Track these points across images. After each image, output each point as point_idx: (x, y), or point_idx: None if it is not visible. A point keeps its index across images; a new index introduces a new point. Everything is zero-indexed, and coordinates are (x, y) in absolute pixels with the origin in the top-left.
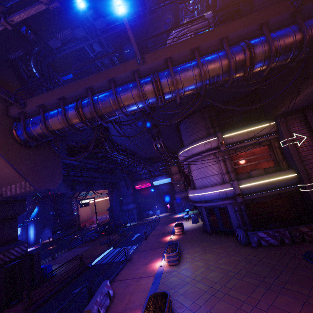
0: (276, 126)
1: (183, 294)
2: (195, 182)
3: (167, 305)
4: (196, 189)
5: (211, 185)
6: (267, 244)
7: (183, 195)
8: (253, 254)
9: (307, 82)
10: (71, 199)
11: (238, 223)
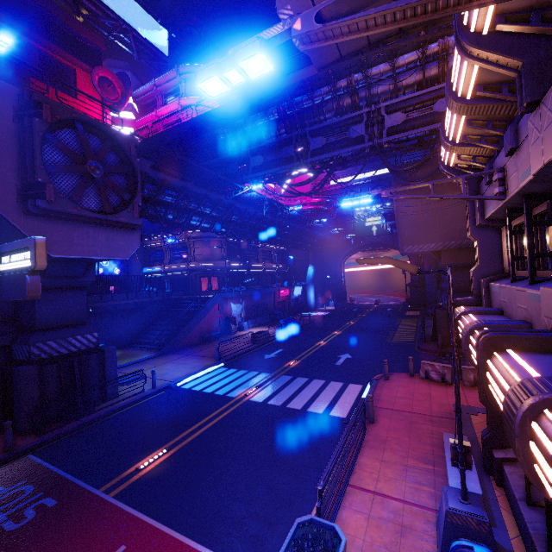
0: None
1: None
2: None
3: None
4: None
5: None
6: None
7: None
8: None
9: None
10: (341, 262)
11: None
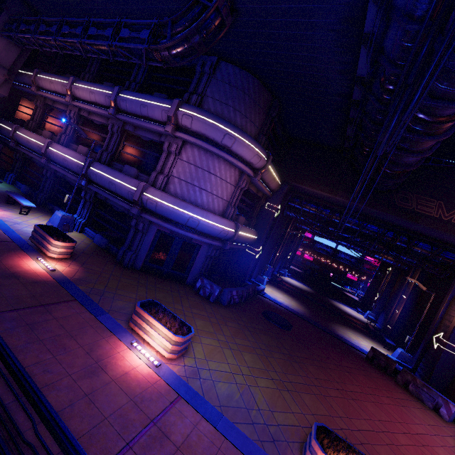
0: (279, 188)
1: (270, 408)
2: (175, 182)
3: (352, 445)
4: (167, 193)
5: (208, 208)
6: (233, 303)
7: None
8: (238, 317)
9: (349, 196)
10: None
11: (201, 270)
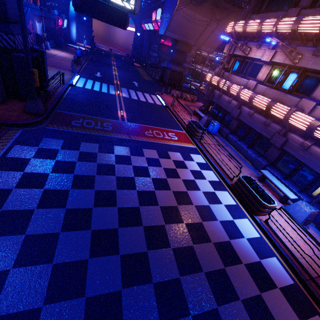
0: None
1: None
2: None
3: None
4: None
5: None
6: None
7: (189, 66)
8: None
9: None
10: None
11: None
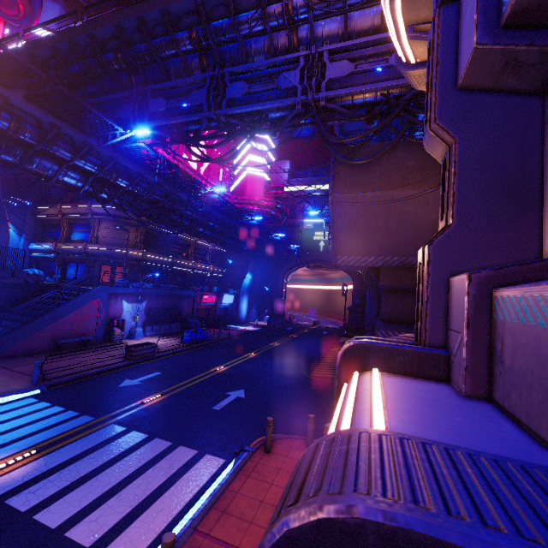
0: None
1: None
2: None
3: None
4: None
5: None
6: None
7: None
8: None
9: None
10: (284, 275)
11: None
